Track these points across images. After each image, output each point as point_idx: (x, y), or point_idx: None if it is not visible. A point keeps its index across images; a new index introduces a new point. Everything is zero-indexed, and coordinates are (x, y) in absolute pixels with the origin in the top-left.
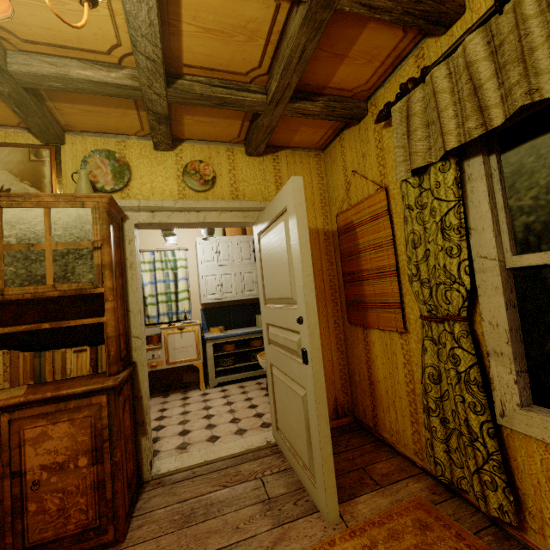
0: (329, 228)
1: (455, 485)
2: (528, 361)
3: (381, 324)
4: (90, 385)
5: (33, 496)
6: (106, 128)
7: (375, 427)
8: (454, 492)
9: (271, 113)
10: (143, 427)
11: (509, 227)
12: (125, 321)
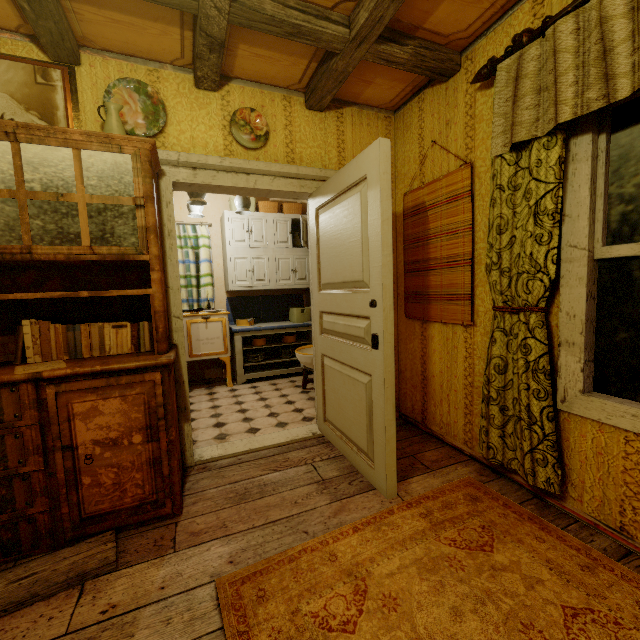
0: (393, 209)
1: (505, 465)
2: (596, 351)
3: (445, 317)
4: (143, 361)
5: (87, 470)
6: (135, 49)
7: (424, 421)
8: (500, 474)
9: (350, 55)
10: (185, 413)
11: (604, 216)
12: (166, 298)
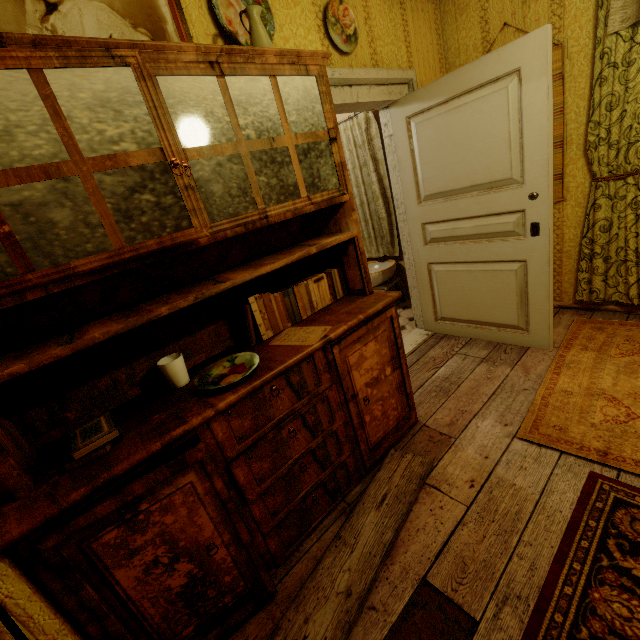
0: None
1: (606, 300)
2: None
3: None
4: (383, 300)
5: (366, 410)
6: None
7: None
8: (592, 310)
9: None
10: None
11: None
12: None
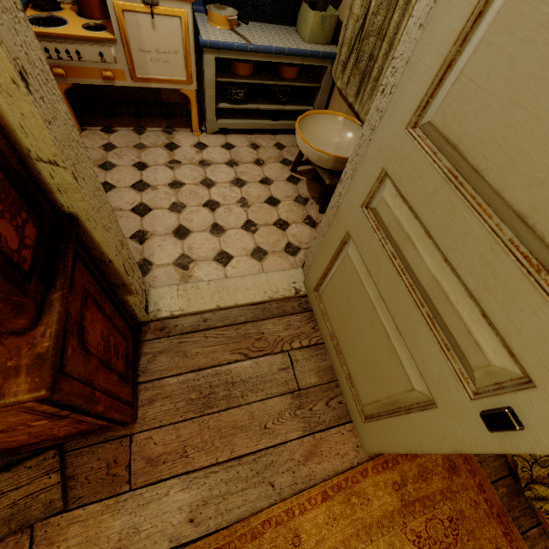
0: None
1: None
2: None
3: None
4: None
5: None
6: None
7: None
8: None
9: None
10: (124, 288)
11: None
12: None
